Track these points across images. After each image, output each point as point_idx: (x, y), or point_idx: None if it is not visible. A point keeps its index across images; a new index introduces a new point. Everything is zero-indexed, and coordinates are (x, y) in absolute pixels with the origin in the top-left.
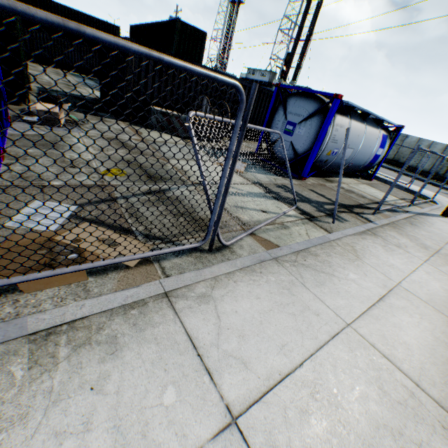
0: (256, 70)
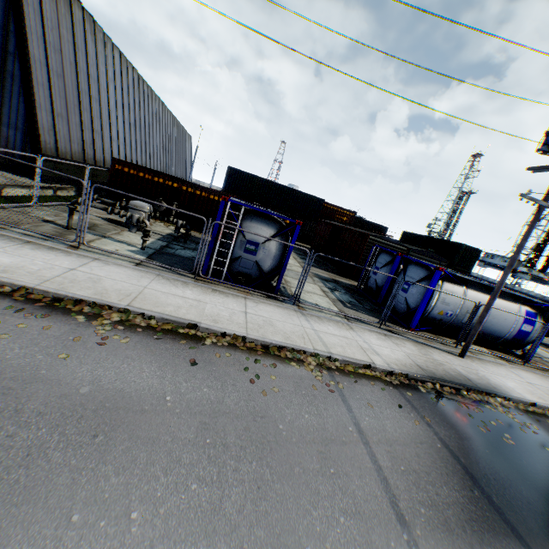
0: (495, 255)
